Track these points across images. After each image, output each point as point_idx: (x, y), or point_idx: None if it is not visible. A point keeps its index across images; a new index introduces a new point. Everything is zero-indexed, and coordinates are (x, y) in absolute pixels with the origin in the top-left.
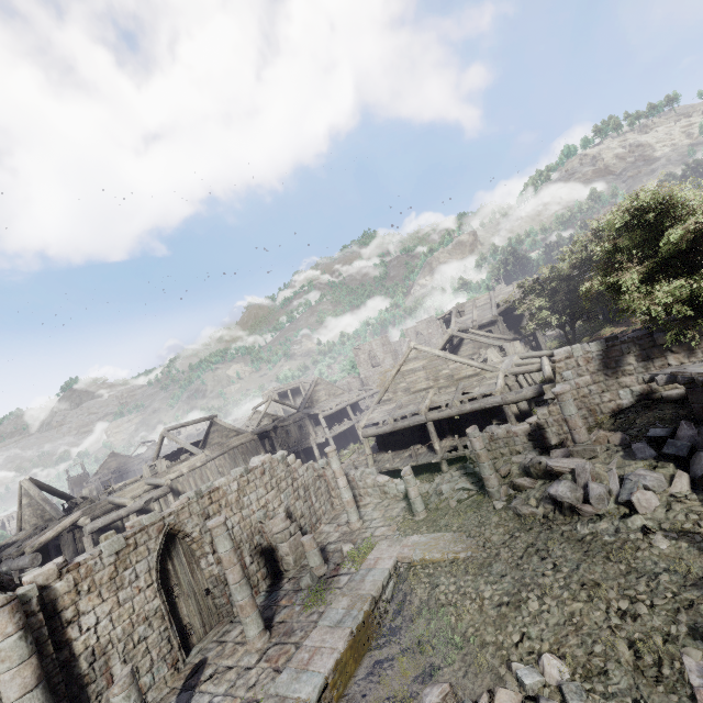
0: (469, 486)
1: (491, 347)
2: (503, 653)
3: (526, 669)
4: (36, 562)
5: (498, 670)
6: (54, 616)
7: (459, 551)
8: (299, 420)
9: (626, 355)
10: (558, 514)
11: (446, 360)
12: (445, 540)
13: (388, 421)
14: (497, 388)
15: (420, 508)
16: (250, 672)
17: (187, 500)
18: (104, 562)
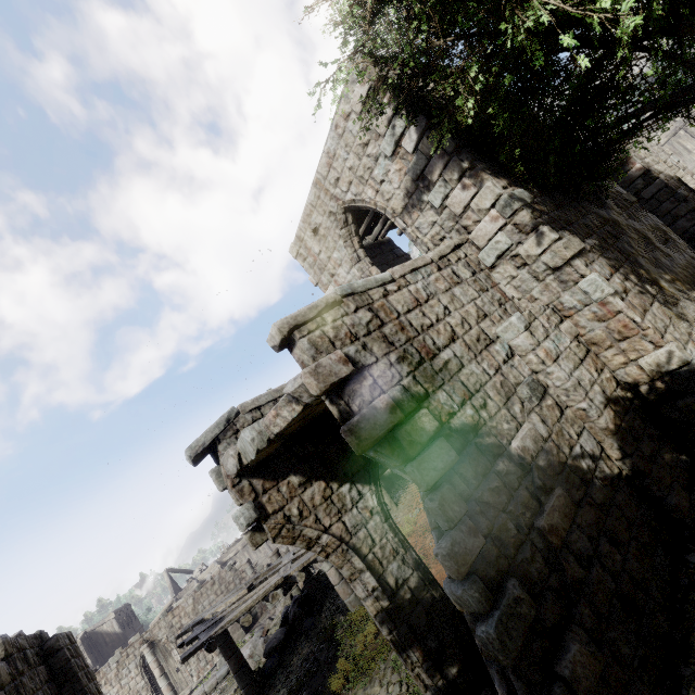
0: None
1: None
2: None
3: None
4: None
5: None
6: None
7: None
8: None
9: None
10: None
11: None
12: None
13: None
14: None
15: None
16: None
17: (158, 620)
18: (112, 668)
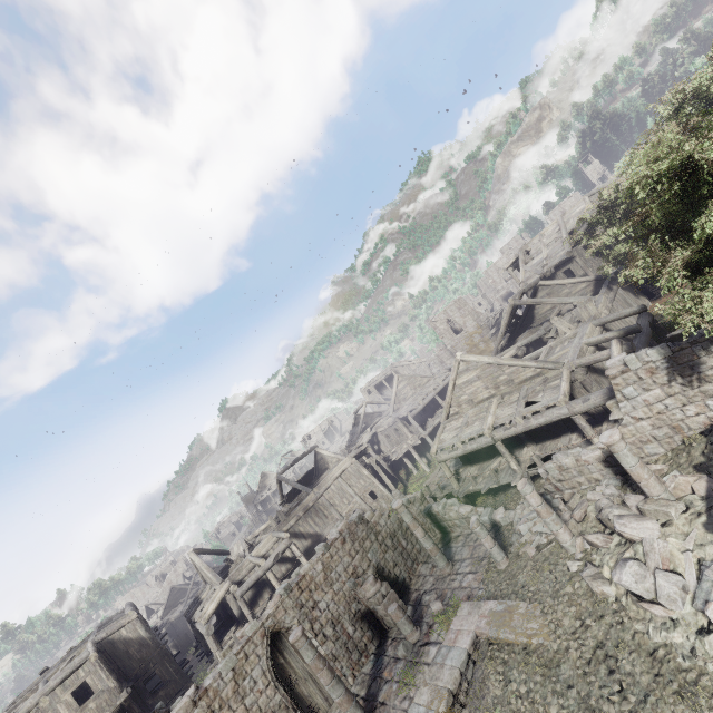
0: (545, 529)
1: (558, 318)
2: None
3: None
4: (211, 632)
5: None
6: None
7: (530, 636)
8: (392, 424)
9: (703, 358)
10: (630, 602)
11: (499, 366)
12: (518, 615)
13: (456, 445)
14: (559, 398)
15: (498, 557)
16: None
17: (279, 598)
18: (226, 681)
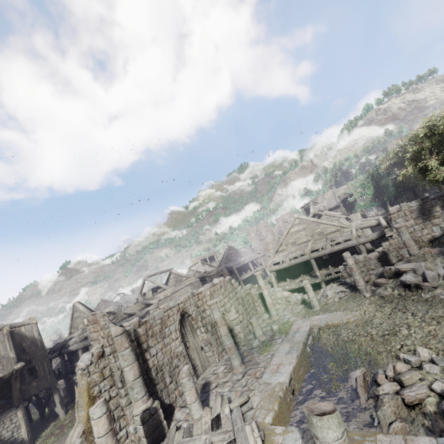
0: (345, 289)
1: (342, 217)
2: (392, 353)
3: (409, 356)
4: None
5: (391, 361)
6: (139, 346)
7: (349, 318)
8: (220, 271)
9: (435, 206)
10: (408, 292)
11: (318, 223)
12: (338, 315)
13: (285, 260)
14: (353, 235)
15: (316, 303)
16: (241, 381)
17: (187, 297)
18: (156, 323)
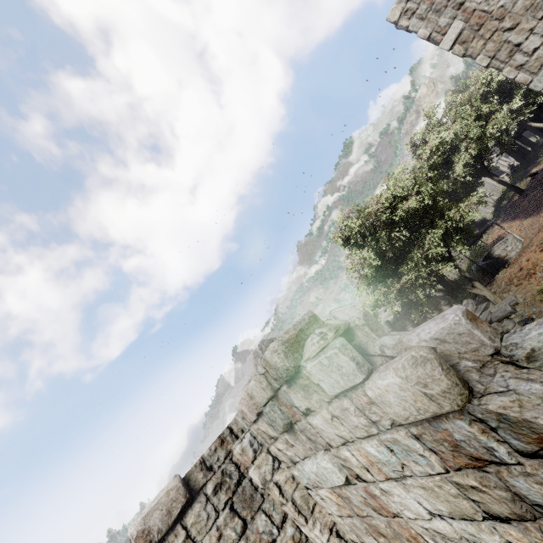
0: None
1: None
2: None
3: None
4: None
5: None
6: None
7: None
8: None
9: (406, 327)
10: None
11: None
12: None
13: None
14: None
15: None
16: None
17: None
18: None
